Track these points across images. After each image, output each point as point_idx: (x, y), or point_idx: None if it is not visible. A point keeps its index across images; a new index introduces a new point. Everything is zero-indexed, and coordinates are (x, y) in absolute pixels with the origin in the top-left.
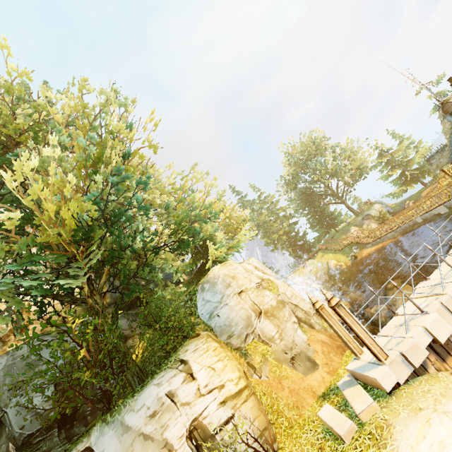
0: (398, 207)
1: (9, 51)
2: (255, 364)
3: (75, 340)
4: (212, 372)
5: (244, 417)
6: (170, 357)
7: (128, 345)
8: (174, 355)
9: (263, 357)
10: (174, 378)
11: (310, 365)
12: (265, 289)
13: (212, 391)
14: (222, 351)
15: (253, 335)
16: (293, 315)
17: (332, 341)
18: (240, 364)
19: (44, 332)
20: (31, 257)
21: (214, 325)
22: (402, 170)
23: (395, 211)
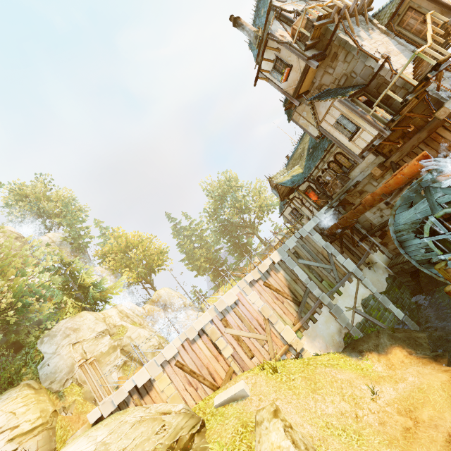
0: None
1: None
2: (67, 403)
3: None
4: (12, 416)
5: (27, 448)
6: None
7: None
8: None
9: (74, 397)
10: None
11: None
12: (103, 337)
13: (5, 431)
14: (32, 397)
15: (72, 379)
16: (119, 358)
17: None
18: (54, 404)
19: None
20: None
21: (42, 373)
22: None
23: None
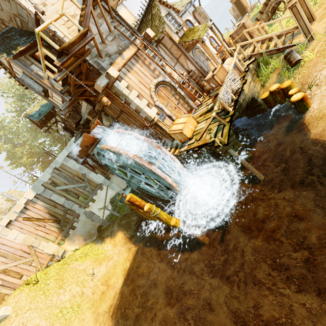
0: None
1: None
2: None
3: None
4: None
5: None
6: None
7: None
8: None
9: None
10: None
11: None
12: None
13: None
14: None
15: None
16: None
17: None
18: None
19: None
20: None
21: None
22: None
23: None
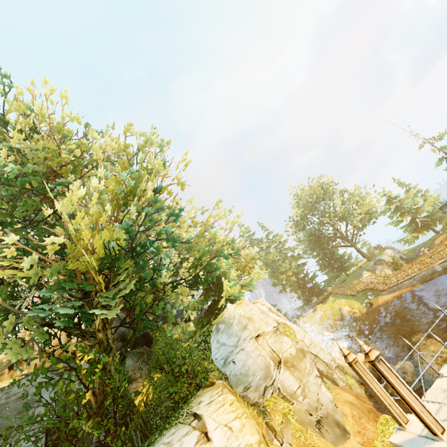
0: (411, 253)
1: (66, 98)
2: (275, 425)
3: (82, 380)
4: (229, 432)
5: None
6: (181, 409)
7: (130, 389)
8: (185, 407)
9: (285, 418)
10: (186, 436)
11: (339, 432)
12: (283, 335)
13: None
14: (239, 406)
15: (272, 388)
16: (315, 367)
17: (360, 403)
18: (258, 424)
19: (40, 367)
20: (60, 284)
21: (229, 373)
22: (411, 217)
23: (408, 257)
